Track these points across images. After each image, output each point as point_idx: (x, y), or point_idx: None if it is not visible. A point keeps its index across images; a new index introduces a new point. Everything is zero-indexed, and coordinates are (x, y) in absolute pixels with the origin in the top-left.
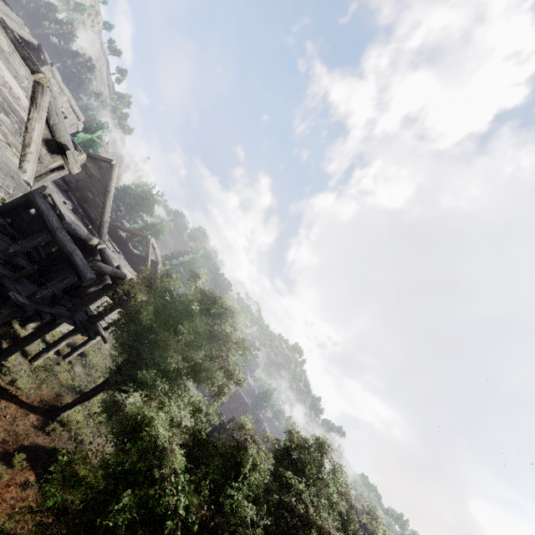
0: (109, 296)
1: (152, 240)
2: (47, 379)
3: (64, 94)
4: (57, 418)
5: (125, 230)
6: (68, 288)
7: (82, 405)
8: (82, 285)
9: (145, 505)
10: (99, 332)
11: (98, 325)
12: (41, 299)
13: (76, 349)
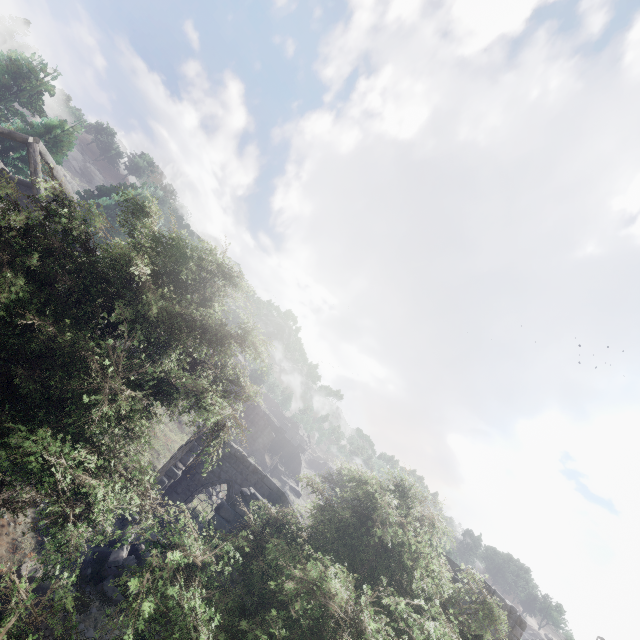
0: None
1: (39, 147)
2: None
3: None
4: None
5: None
6: None
7: None
8: None
9: None
10: None
11: None
12: None
13: None
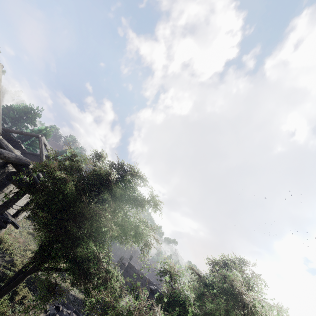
0: (16, 182)
1: (43, 138)
2: None
3: None
4: None
5: (16, 132)
6: None
7: None
8: None
9: None
10: (8, 220)
11: (6, 214)
12: None
13: None
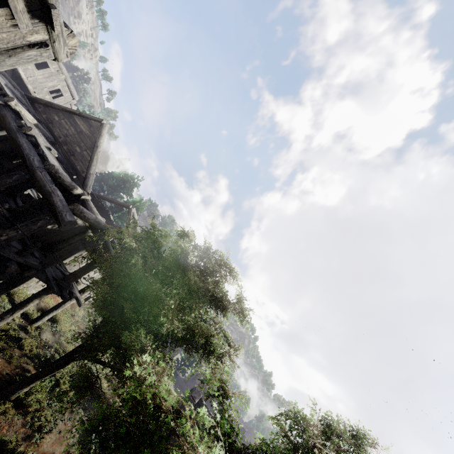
0: (89, 248)
1: (133, 210)
2: (7, 346)
3: (62, 72)
4: (11, 396)
5: (108, 199)
6: (45, 243)
7: (45, 379)
8: (60, 241)
9: None
10: (73, 293)
11: (73, 286)
12: (7, 242)
13: (46, 313)
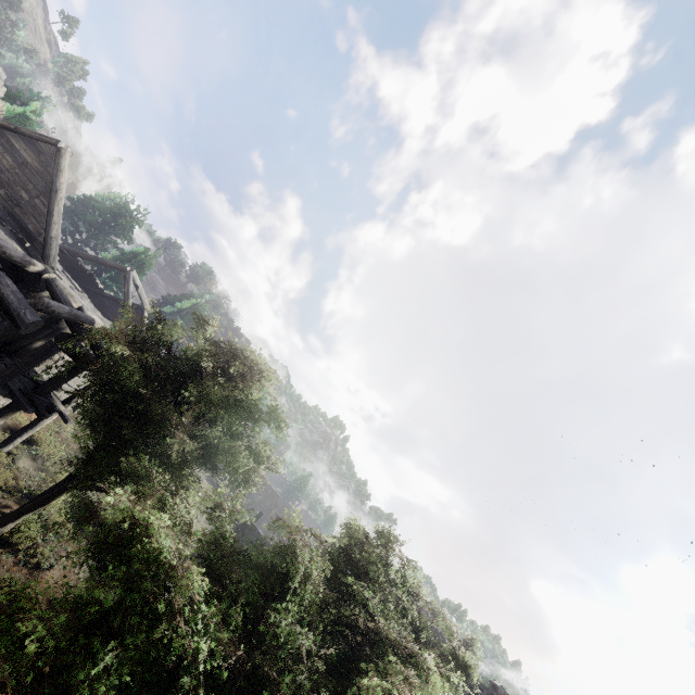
0: (68, 351)
1: (133, 274)
2: None
3: None
4: None
5: (89, 258)
6: None
7: (34, 513)
8: (21, 337)
9: (145, 657)
10: (54, 407)
11: (52, 397)
12: None
13: (18, 434)
